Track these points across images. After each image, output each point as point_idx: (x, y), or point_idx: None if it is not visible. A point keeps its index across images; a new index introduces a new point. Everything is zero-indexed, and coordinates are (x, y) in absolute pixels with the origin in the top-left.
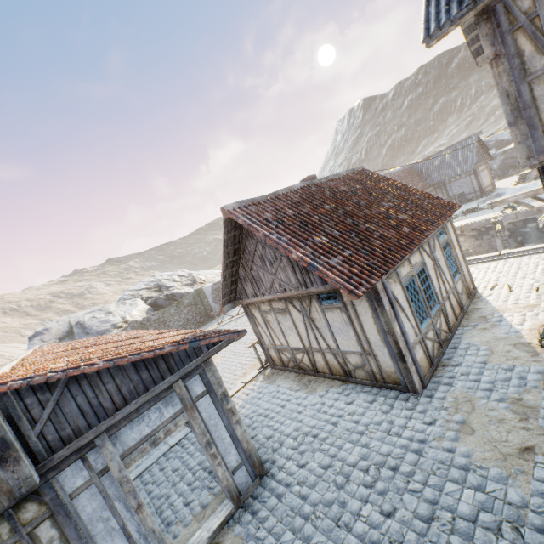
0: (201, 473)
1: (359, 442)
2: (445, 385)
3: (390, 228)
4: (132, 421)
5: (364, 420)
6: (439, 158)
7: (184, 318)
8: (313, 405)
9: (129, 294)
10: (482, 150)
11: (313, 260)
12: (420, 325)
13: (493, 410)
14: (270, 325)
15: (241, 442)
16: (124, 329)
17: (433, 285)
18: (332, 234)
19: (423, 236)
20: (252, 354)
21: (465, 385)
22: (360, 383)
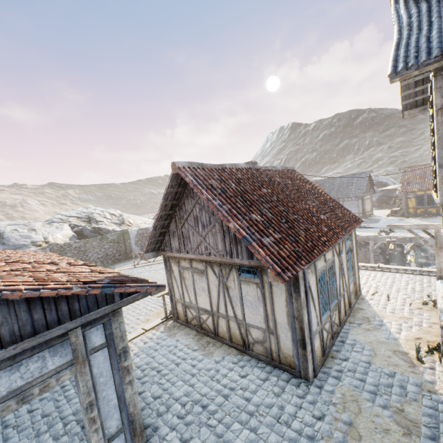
0: (73, 426)
1: (248, 424)
2: (334, 378)
3: (313, 223)
4: (2, 369)
5: (255, 399)
6: (339, 181)
7: (103, 252)
8: (207, 369)
9: (59, 218)
10: (370, 184)
11: (248, 234)
12: (322, 315)
13: (378, 416)
14: (185, 282)
15: (128, 405)
16: (42, 248)
17: (336, 281)
18: (267, 215)
19: (338, 238)
20: (159, 302)
21: (352, 382)
22: (256, 357)
